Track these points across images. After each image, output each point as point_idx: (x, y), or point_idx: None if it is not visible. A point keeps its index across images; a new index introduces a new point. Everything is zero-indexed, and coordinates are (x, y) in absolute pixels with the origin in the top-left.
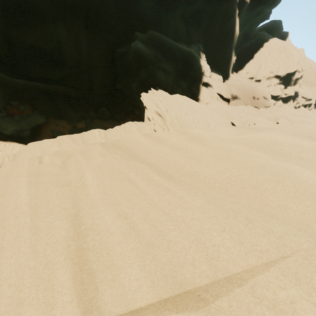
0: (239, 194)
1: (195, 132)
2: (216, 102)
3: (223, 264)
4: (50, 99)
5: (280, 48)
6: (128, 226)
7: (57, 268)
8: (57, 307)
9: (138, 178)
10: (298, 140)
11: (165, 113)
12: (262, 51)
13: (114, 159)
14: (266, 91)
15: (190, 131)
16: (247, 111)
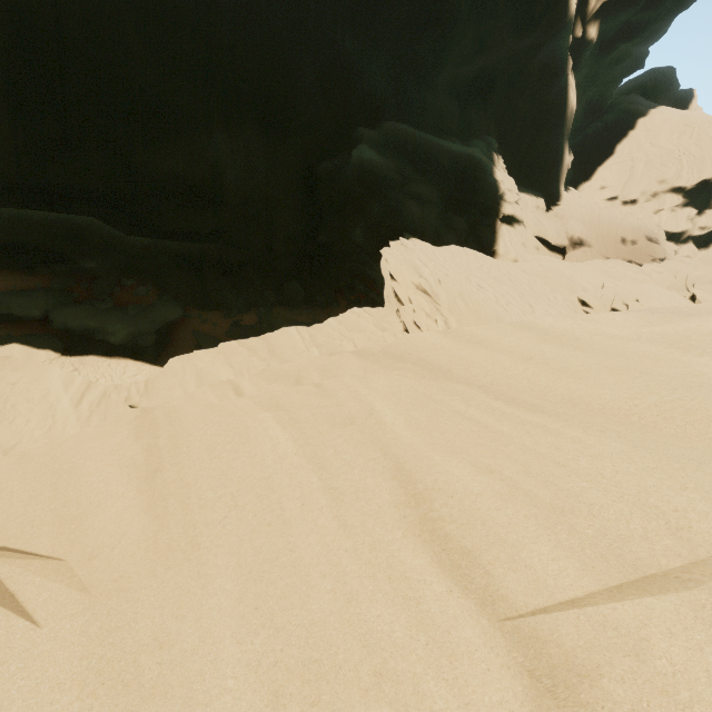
0: (684, 434)
1: (548, 323)
2: (536, 257)
3: (703, 537)
4: (191, 272)
5: (678, 126)
6: (502, 483)
7: (396, 549)
8: (426, 601)
9: (474, 411)
10: None
11: (436, 287)
12: (635, 137)
13: (409, 379)
14: (653, 223)
15: (537, 323)
16: (612, 272)
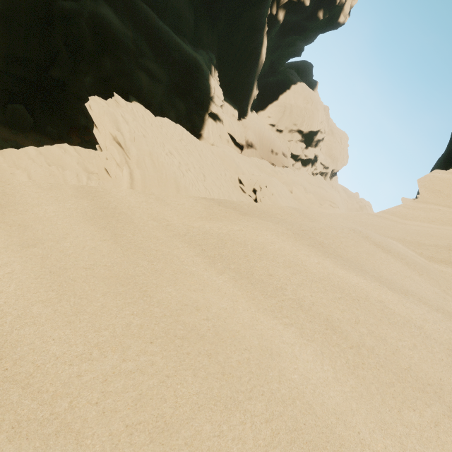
0: None
1: (121, 195)
2: (224, 146)
3: None
4: None
5: (307, 97)
6: None
7: None
8: None
9: None
10: (303, 252)
11: (130, 143)
12: (289, 95)
13: None
14: (287, 146)
15: (110, 192)
16: (261, 167)
